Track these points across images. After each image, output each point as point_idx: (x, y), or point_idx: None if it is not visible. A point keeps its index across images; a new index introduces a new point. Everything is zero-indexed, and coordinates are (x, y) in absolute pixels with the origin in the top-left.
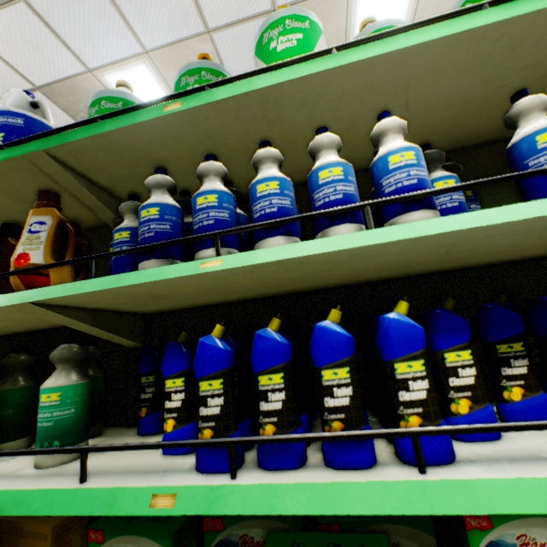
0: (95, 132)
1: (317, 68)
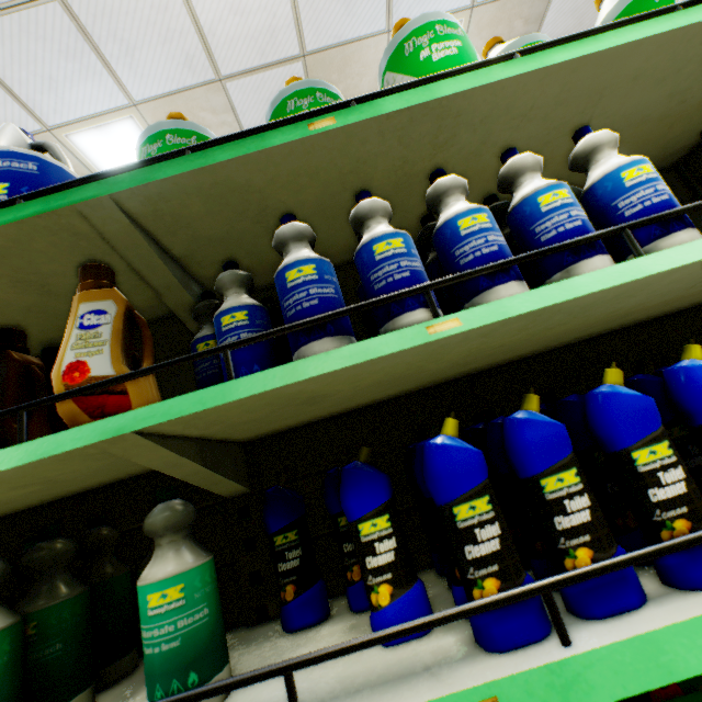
0: (200, 163)
1: (517, 70)
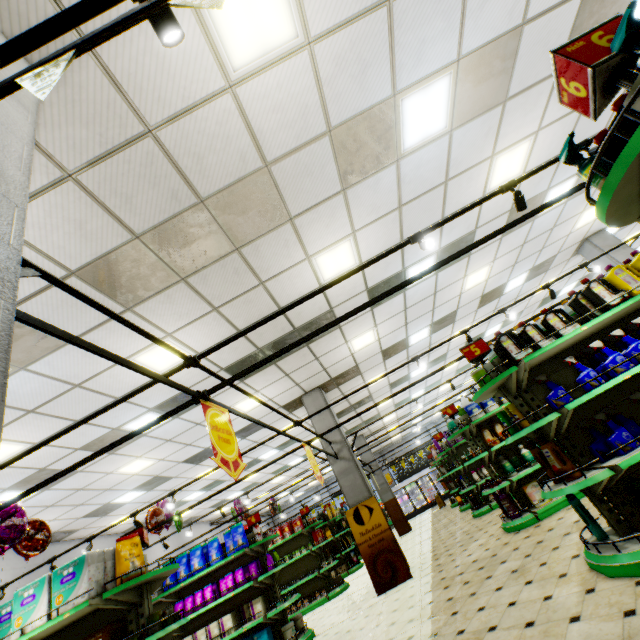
0: None
1: None
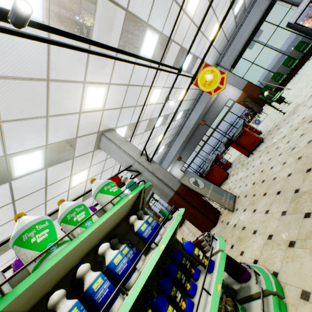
0: None
1: (72, 246)
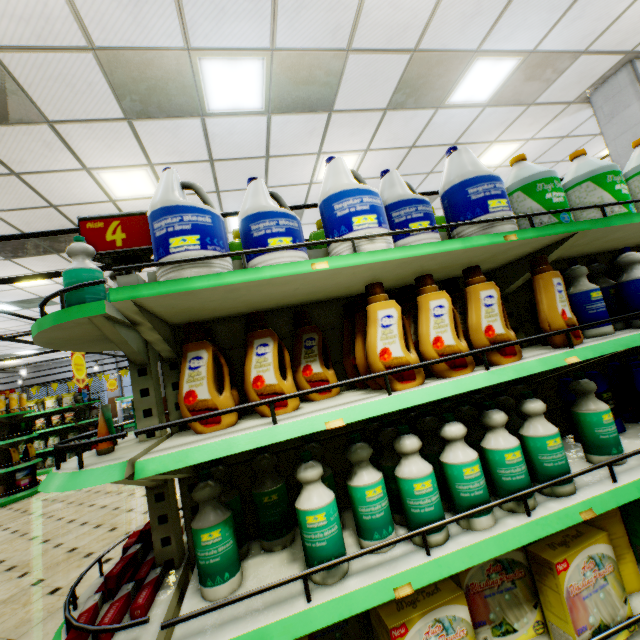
0: (628, 221)
1: None
